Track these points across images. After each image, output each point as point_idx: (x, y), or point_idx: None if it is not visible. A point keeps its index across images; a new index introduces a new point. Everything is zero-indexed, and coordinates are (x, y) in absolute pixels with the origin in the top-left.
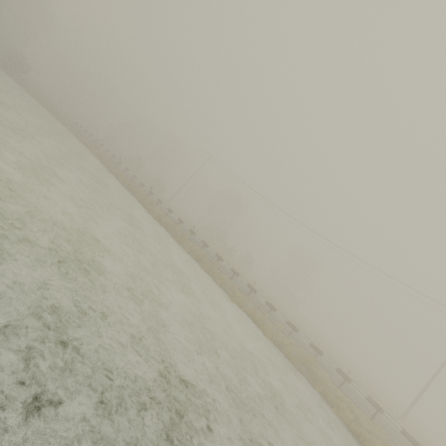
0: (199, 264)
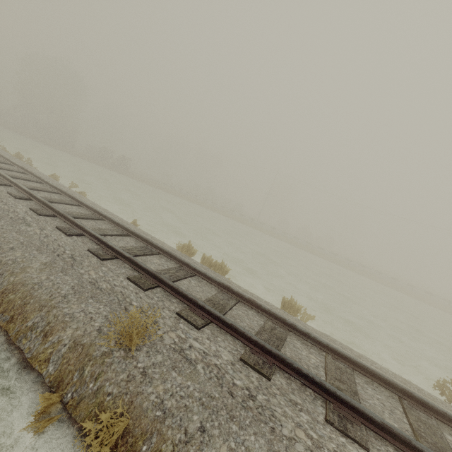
0: (371, 280)
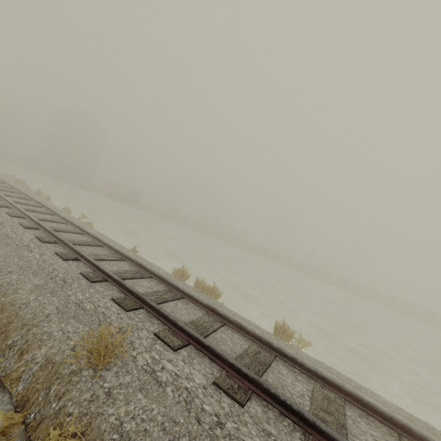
0: (385, 307)
